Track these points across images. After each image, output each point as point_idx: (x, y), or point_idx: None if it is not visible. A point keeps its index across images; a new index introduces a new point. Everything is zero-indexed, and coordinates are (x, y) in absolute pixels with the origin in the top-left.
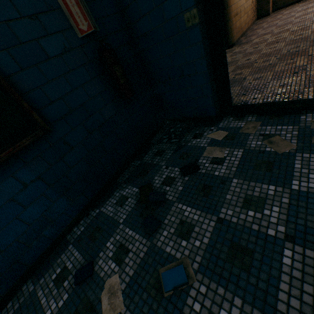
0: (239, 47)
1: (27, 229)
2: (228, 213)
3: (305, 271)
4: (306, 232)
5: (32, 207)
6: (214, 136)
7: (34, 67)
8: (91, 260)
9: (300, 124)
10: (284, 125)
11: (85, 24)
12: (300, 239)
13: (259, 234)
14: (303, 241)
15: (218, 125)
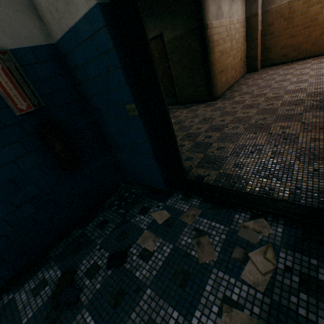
0: (222, 102)
1: None
2: None
3: None
4: None
5: None
6: (156, 216)
7: None
8: None
9: (231, 225)
10: (218, 222)
11: (24, 104)
12: None
13: None
14: None
15: (166, 201)
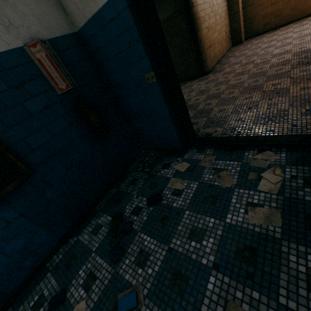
0: (213, 75)
1: (10, 261)
2: (177, 243)
3: (220, 295)
4: (228, 261)
5: (14, 241)
6: (178, 167)
7: (19, 125)
8: (65, 287)
9: (243, 160)
10: (232, 160)
11: (63, 84)
12: (222, 267)
13: (195, 262)
14: (225, 269)
15: (183, 156)
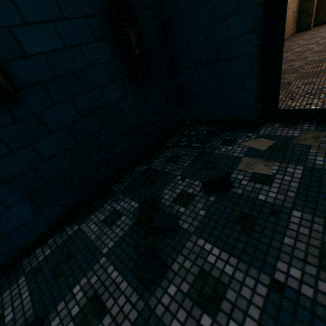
0: None
1: None
2: (292, 273)
3: None
4: None
5: None
6: (253, 145)
7: None
8: (43, 314)
9: None
10: None
11: None
12: None
13: None
14: None
15: (257, 131)
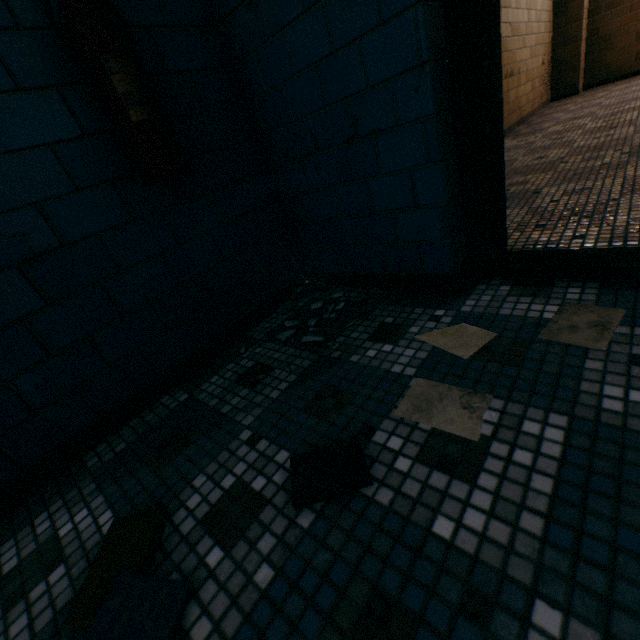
0: (515, 139)
1: None
2: None
3: None
4: None
5: None
6: (442, 341)
7: None
8: None
9: None
10: None
11: None
12: None
13: None
14: None
15: (458, 304)
